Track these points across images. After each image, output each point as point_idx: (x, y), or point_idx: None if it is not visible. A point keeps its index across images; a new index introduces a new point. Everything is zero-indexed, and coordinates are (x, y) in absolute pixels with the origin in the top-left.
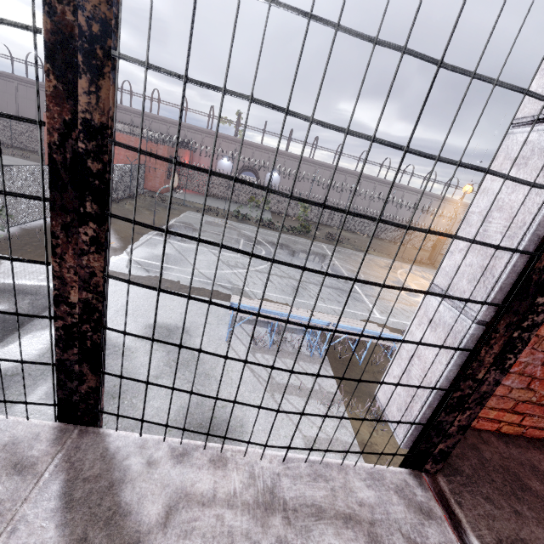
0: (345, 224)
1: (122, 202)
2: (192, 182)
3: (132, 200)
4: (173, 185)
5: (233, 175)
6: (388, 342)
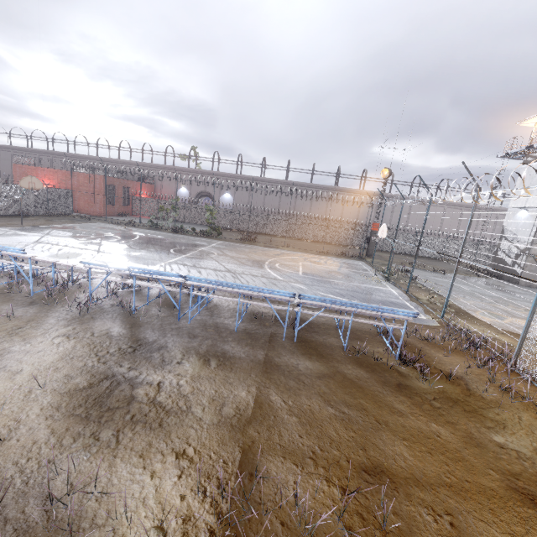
0: (290, 232)
1: (30, 216)
2: (143, 208)
3: (47, 216)
4: (32, 187)
5: (191, 201)
6: (26, 264)
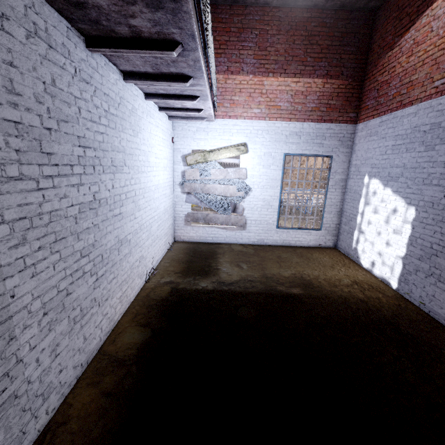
0: None
1: None
2: None
3: None
4: None
5: None
6: None
